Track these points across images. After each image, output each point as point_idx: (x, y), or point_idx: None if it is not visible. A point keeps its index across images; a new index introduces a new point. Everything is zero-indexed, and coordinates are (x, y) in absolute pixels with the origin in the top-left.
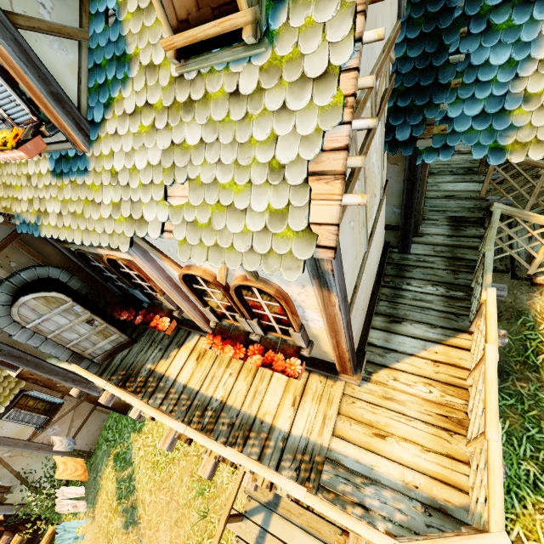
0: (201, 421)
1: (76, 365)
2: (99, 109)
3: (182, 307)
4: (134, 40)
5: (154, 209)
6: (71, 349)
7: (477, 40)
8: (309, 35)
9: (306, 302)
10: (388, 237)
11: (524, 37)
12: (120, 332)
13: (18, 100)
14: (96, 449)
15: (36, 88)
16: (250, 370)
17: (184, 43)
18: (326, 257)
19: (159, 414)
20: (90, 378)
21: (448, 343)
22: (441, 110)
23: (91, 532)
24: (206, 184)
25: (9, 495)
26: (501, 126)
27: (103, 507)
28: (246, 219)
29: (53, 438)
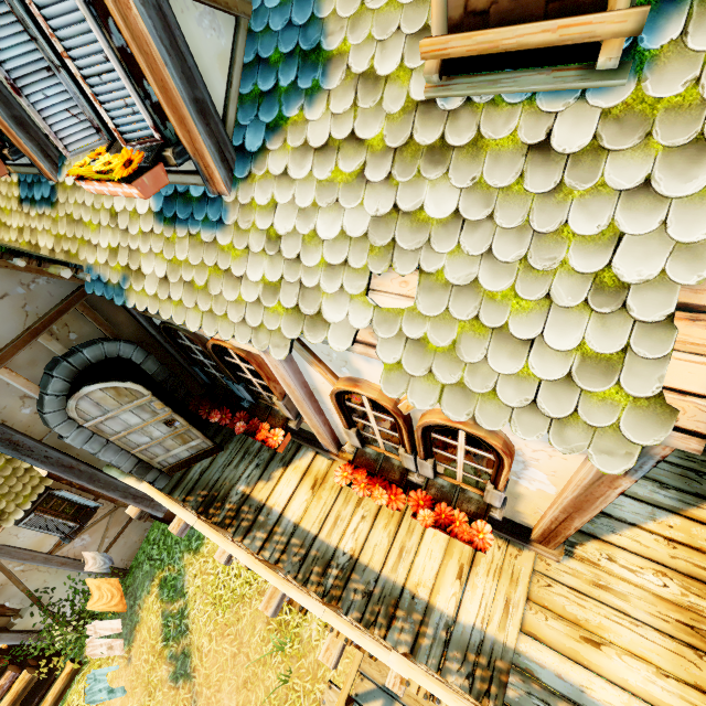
0: (322, 581)
1: (150, 485)
2: (256, 130)
3: (308, 419)
4: (341, 28)
5: (343, 306)
6: (137, 456)
7: None
8: None
9: (541, 461)
10: None
11: None
12: (204, 437)
13: (138, 105)
14: (134, 567)
15: (177, 91)
16: (392, 514)
17: (466, 51)
18: (686, 447)
19: (281, 581)
20: (172, 508)
21: (688, 515)
22: None
23: (125, 678)
24: (454, 286)
25: (18, 619)
26: None
27: (143, 648)
28: (530, 357)
29: (84, 553)
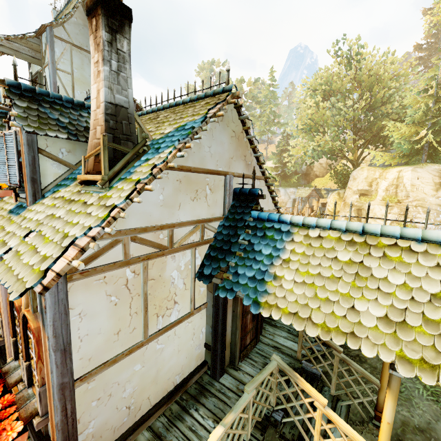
0: None
1: None
2: (51, 192)
3: (5, 333)
4: None
5: (16, 239)
6: None
7: (259, 238)
8: (119, 191)
9: None
10: (207, 356)
11: (278, 245)
12: None
13: (17, 175)
14: None
15: (26, 173)
16: None
17: (83, 179)
18: (37, 290)
19: None
20: None
21: None
22: (231, 265)
23: None
24: (41, 235)
25: None
26: (261, 288)
27: None
28: (34, 257)
29: None
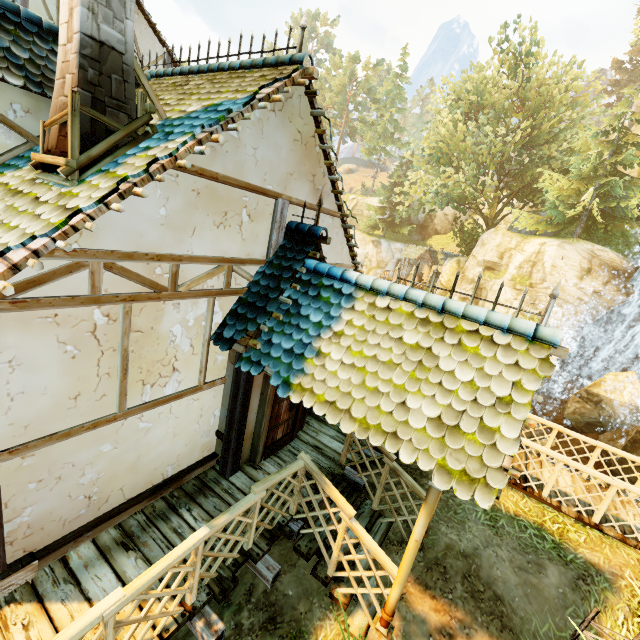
0: None
1: None
2: None
3: None
4: None
5: None
6: None
7: (309, 299)
8: (91, 189)
9: None
10: (219, 448)
11: (332, 312)
12: None
13: None
14: None
15: None
16: None
17: (39, 160)
18: None
19: None
20: None
21: (144, 606)
22: (263, 329)
23: None
24: None
25: None
26: (297, 366)
27: None
28: None
29: None
